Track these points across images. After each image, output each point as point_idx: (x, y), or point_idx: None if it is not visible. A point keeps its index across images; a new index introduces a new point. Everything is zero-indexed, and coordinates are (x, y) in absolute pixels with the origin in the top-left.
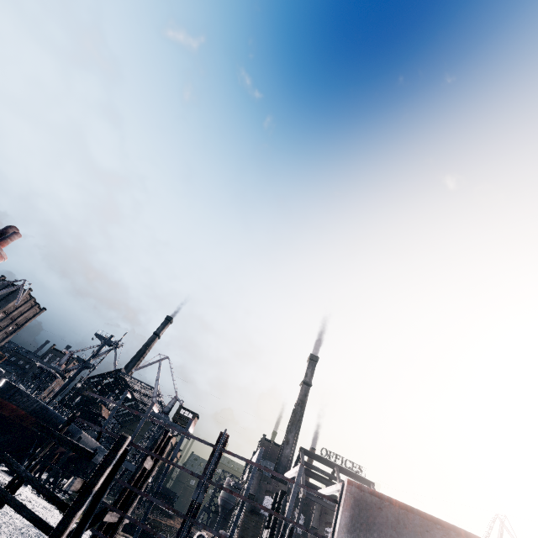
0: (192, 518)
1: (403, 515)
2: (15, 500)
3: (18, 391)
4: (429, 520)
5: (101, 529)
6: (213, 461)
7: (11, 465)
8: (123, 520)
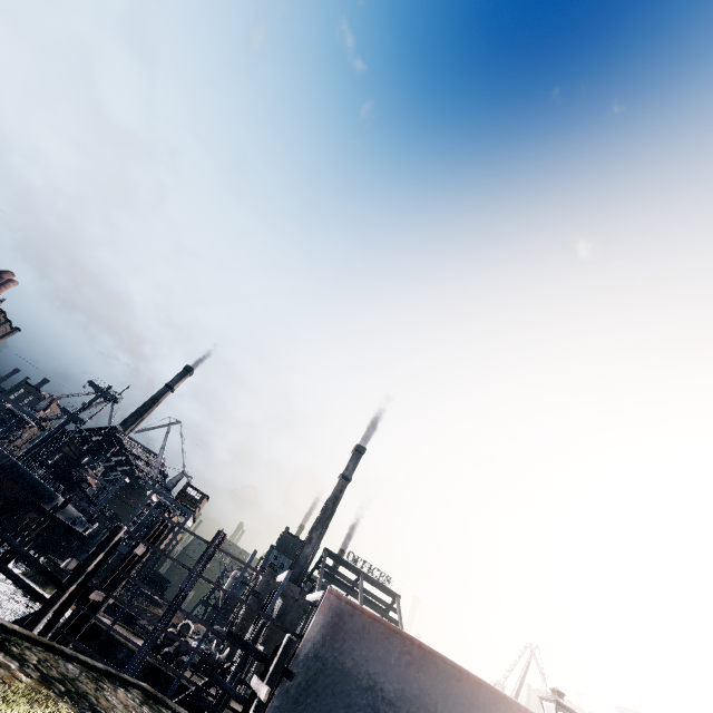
0: (178, 605)
1: (370, 623)
2: (10, 570)
3: None
4: (392, 630)
5: (85, 605)
6: (206, 557)
7: (5, 538)
8: (107, 600)
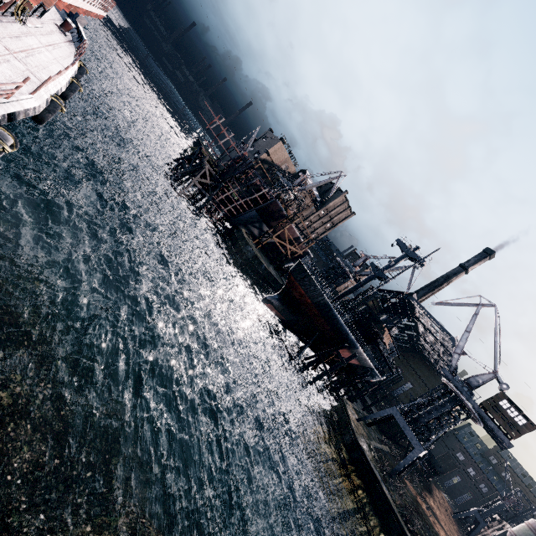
0: None
1: None
2: None
3: (308, 276)
4: None
5: None
6: None
7: None
8: None
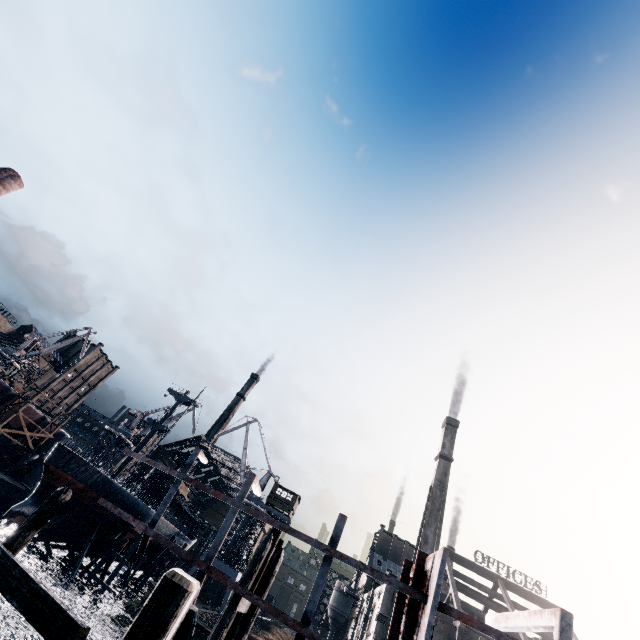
0: None
1: None
2: None
3: (74, 457)
4: None
5: None
6: None
7: None
8: None
